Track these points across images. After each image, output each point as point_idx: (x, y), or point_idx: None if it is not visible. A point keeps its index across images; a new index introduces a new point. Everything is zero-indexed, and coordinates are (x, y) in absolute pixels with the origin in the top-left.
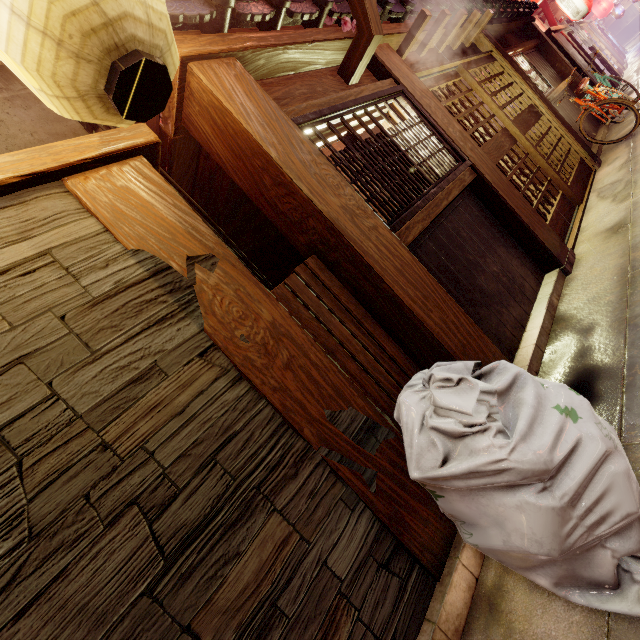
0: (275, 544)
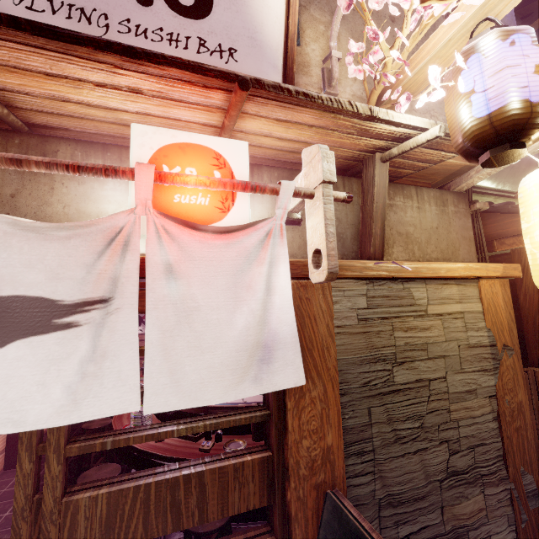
0: (478, 507)
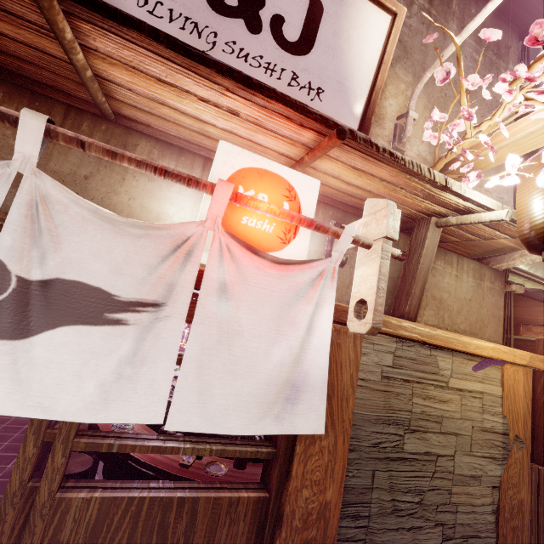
0: None
